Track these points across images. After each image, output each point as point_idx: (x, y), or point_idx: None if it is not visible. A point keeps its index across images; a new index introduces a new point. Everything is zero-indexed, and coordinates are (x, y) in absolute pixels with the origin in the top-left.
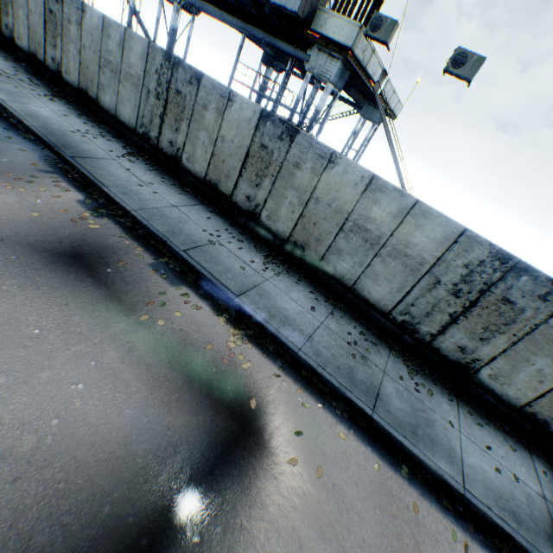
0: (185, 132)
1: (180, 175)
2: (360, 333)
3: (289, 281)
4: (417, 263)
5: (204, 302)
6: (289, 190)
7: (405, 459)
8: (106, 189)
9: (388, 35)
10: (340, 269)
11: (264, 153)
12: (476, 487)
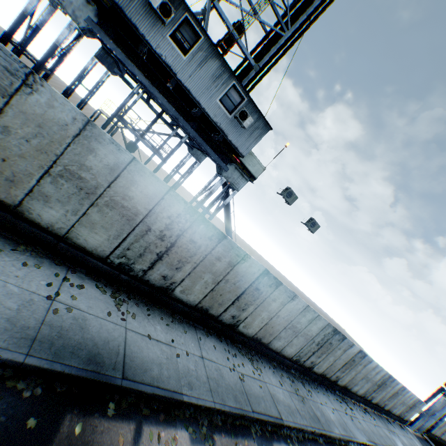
0: (188, 271)
1: (168, 304)
2: (290, 379)
3: (263, 369)
4: (310, 337)
5: (283, 443)
6: (264, 312)
7: (333, 440)
8: (186, 398)
9: (293, 202)
10: (277, 345)
11: (257, 292)
12: (340, 429)
